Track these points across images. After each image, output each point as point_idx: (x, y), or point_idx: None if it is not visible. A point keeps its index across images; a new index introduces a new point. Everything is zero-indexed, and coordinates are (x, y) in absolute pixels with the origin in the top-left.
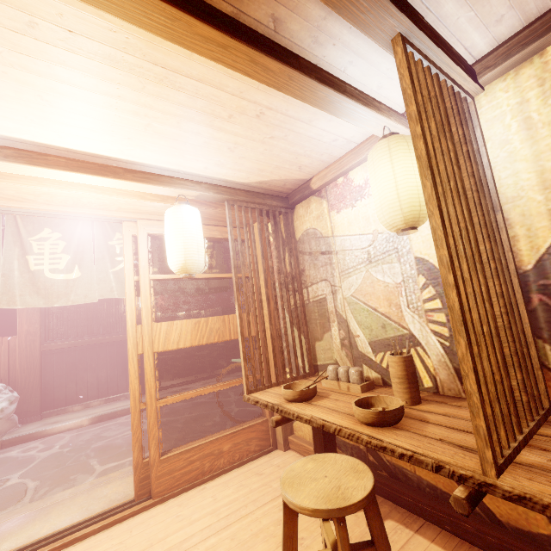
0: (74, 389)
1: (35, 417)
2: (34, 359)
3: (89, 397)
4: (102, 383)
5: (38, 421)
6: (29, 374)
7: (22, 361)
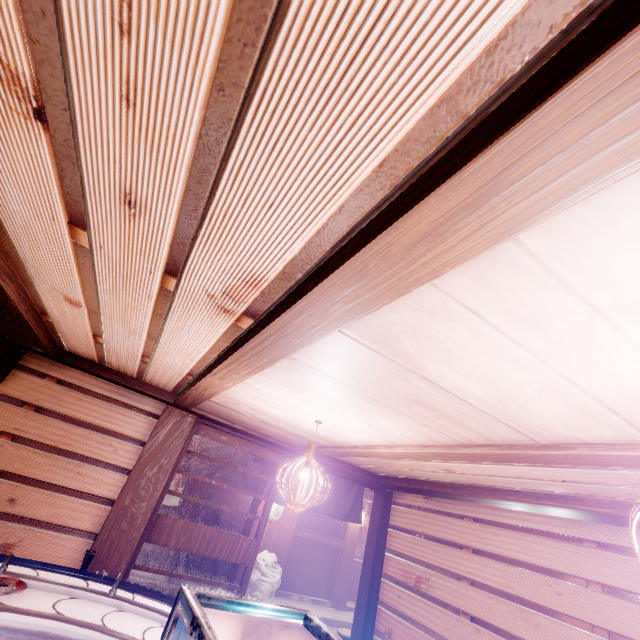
0: (296, 577)
1: (275, 592)
2: (288, 540)
3: (302, 590)
4: (312, 581)
5: (276, 597)
6: (283, 551)
7: (282, 538)
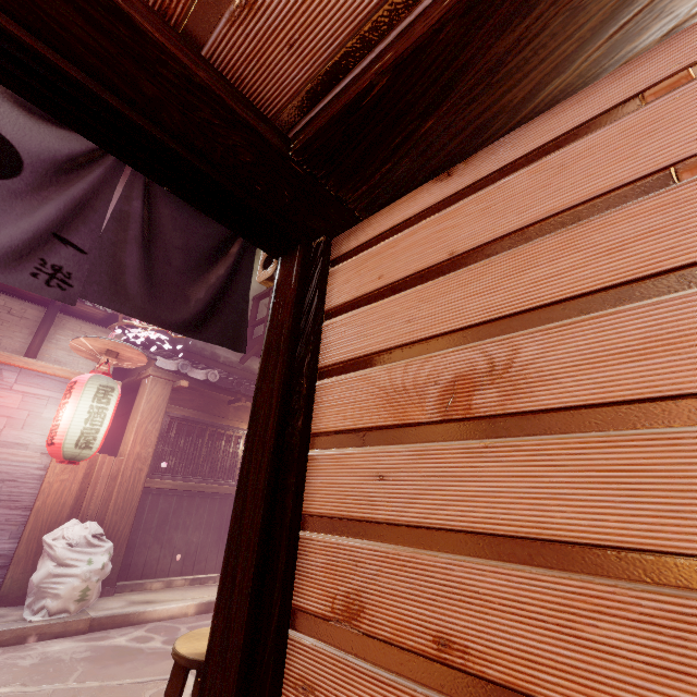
0: (157, 554)
1: (109, 588)
2: (133, 496)
3: (171, 571)
4: (190, 552)
5: (111, 596)
6: (122, 517)
7: (120, 496)
